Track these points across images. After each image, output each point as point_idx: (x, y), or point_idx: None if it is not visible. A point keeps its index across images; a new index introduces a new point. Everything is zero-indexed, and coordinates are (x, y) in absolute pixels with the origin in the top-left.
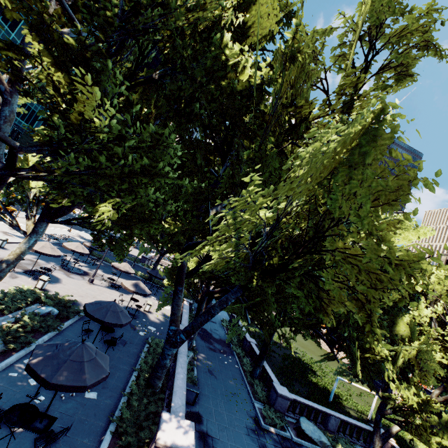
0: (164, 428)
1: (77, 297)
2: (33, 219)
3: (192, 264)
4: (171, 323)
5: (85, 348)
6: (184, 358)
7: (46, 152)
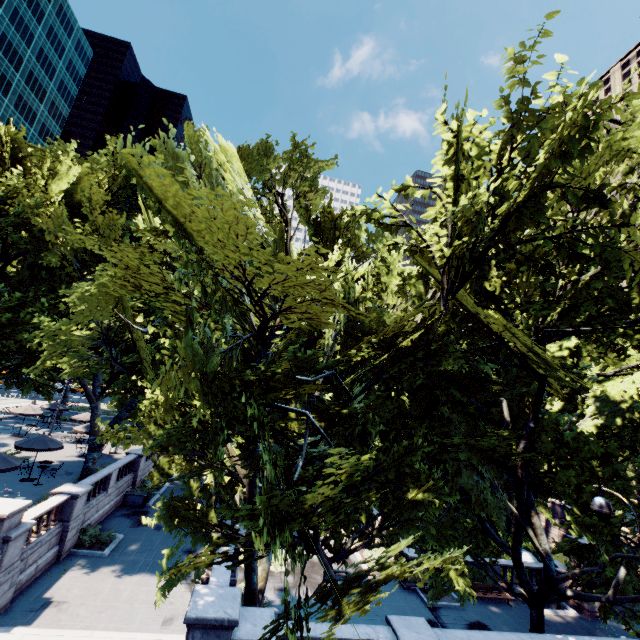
0: (61, 487)
1: (26, 453)
2: None
3: None
4: (90, 434)
5: None
6: (118, 465)
7: None
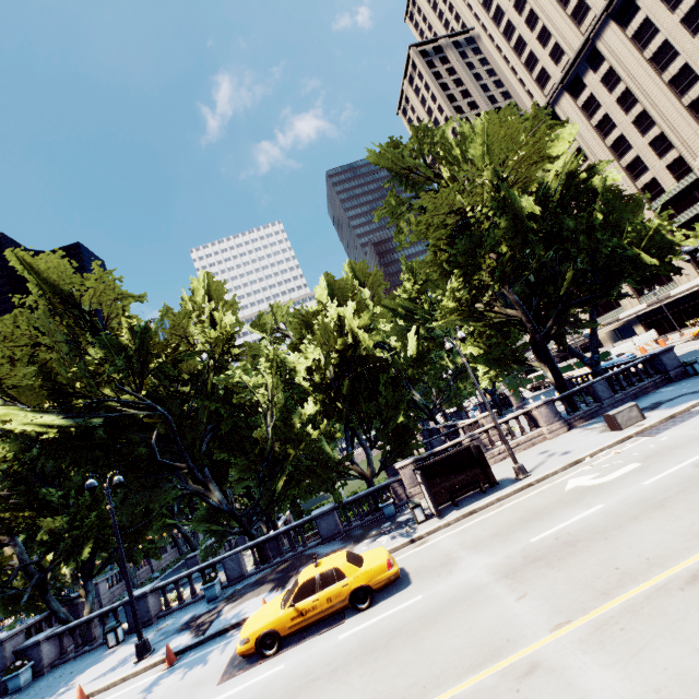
0: None
1: None
2: None
3: None
4: None
5: None
6: None
7: None
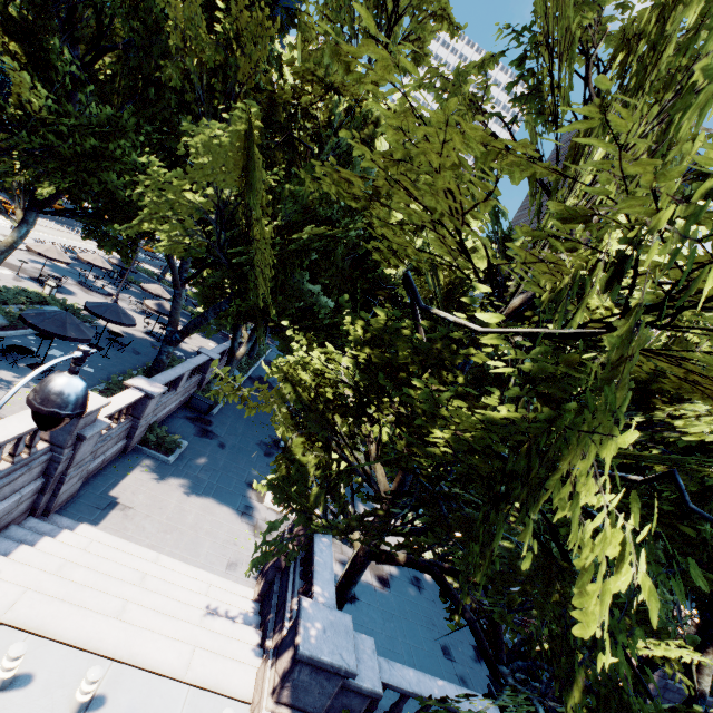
0: (135, 380)
1: None
2: (22, 208)
3: None
4: (169, 324)
5: (69, 316)
6: (190, 366)
7: (11, 133)
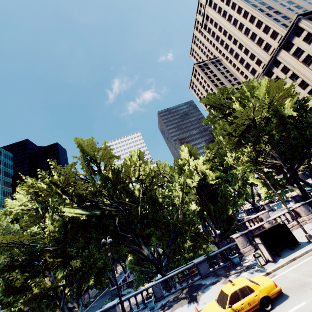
0: None
1: None
2: None
3: None
4: None
5: None
6: None
7: None
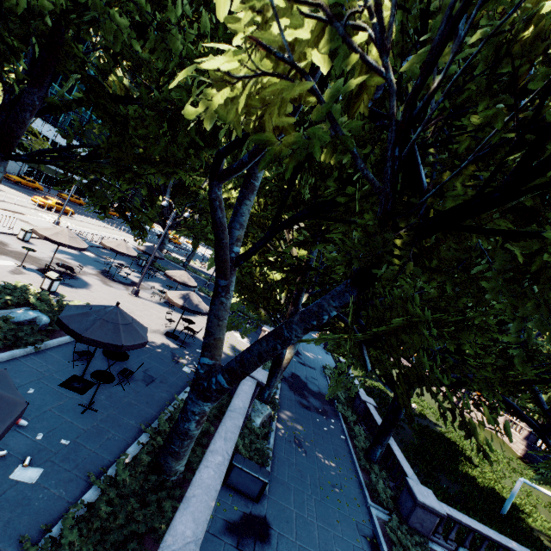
0: None
1: None
2: None
3: (275, 275)
4: (203, 350)
5: None
6: (237, 421)
7: None
